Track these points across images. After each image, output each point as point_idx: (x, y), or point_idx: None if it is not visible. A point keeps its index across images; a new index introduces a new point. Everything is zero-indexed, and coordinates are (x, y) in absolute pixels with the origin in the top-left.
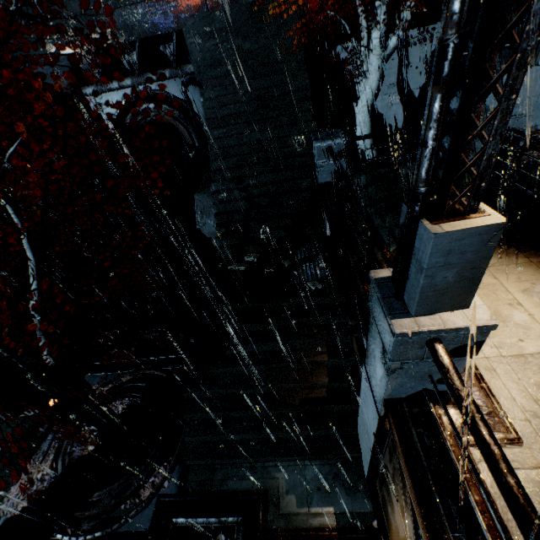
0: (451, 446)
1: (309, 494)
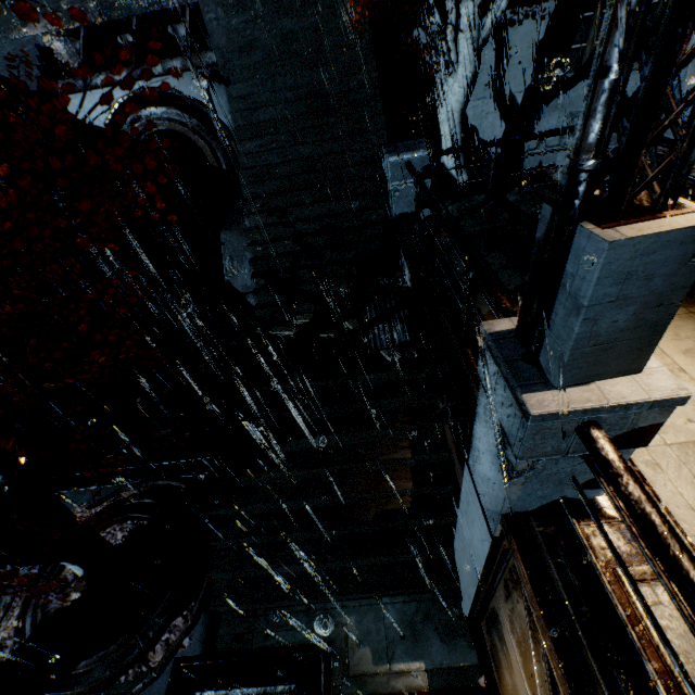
0: (609, 584)
1: (389, 644)
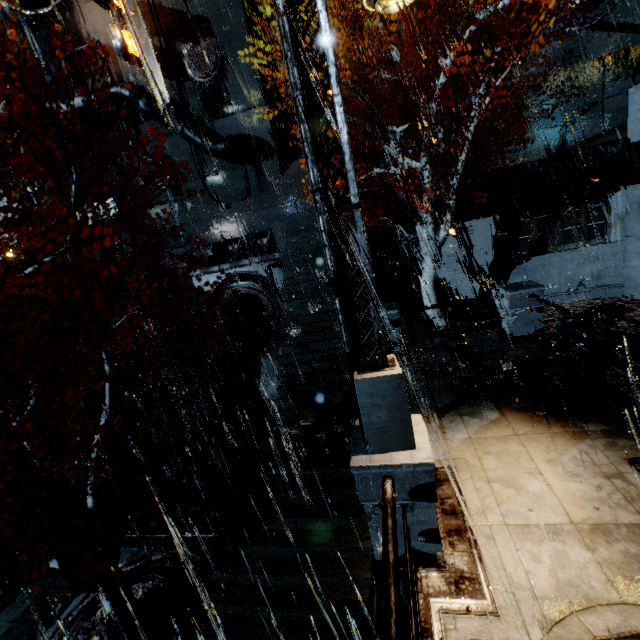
0: (423, 609)
1: None
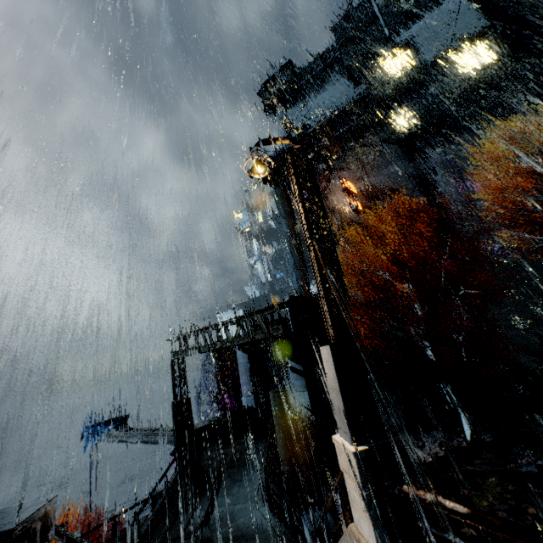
0: None
1: None
